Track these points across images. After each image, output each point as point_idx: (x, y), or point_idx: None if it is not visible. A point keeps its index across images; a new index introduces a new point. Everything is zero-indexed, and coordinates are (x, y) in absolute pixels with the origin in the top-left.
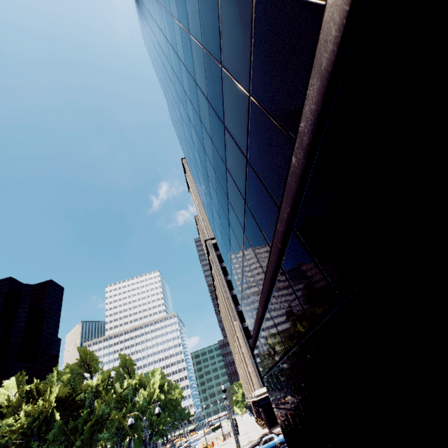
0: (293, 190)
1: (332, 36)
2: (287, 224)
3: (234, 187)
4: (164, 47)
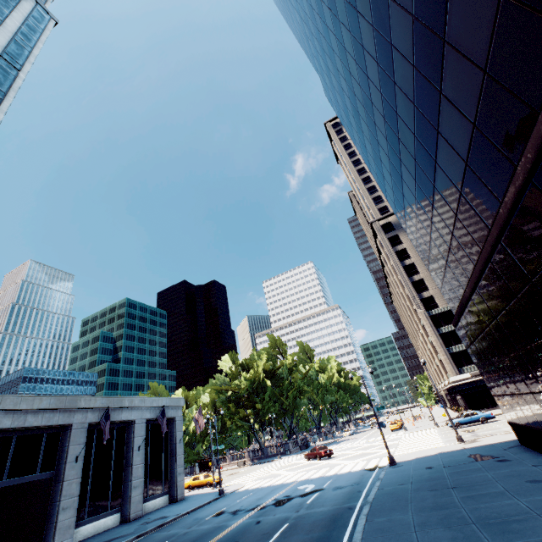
0: (500, 224)
1: (520, 179)
2: (496, 239)
3: (443, 202)
4: (334, 46)
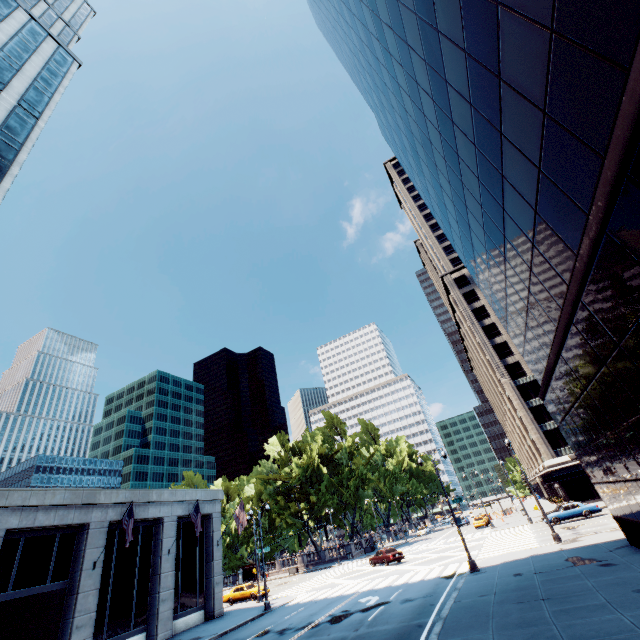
0: (578, 279)
1: (593, 230)
2: (575, 297)
3: (516, 254)
4: (386, 81)
